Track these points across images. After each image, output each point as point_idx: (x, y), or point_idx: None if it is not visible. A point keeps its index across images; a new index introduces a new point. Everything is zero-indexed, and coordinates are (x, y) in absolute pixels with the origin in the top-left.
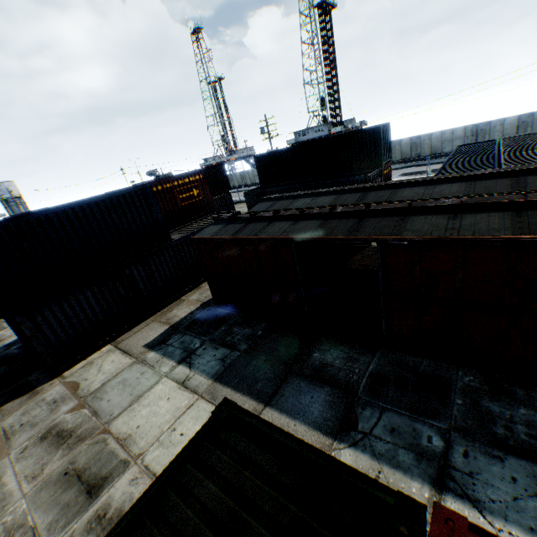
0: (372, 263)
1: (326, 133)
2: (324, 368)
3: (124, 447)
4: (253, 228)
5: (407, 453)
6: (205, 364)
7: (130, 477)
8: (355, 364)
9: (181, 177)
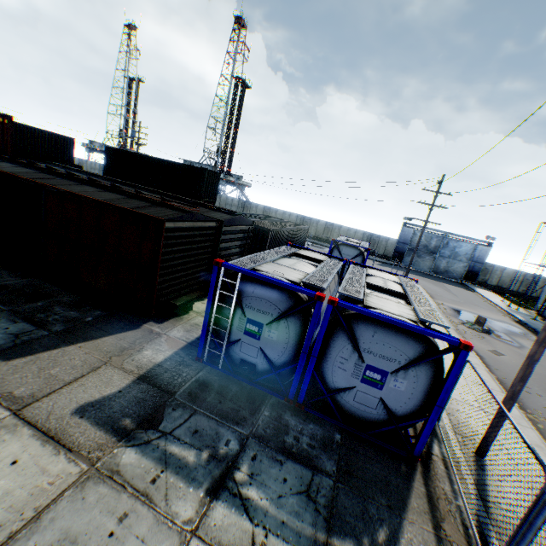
0: None
1: None
2: None
3: None
4: None
5: None
6: None
7: None
8: None
9: None
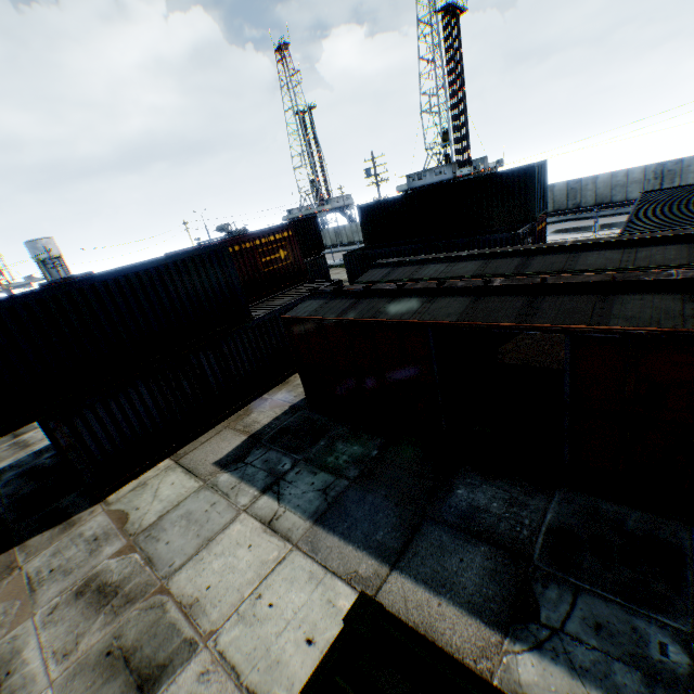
0: (531, 357)
1: (450, 177)
2: (475, 514)
3: (189, 618)
4: (369, 306)
5: (628, 671)
6: (299, 496)
7: (198, 668)
8: (522, 511)
9: (265, 234)
